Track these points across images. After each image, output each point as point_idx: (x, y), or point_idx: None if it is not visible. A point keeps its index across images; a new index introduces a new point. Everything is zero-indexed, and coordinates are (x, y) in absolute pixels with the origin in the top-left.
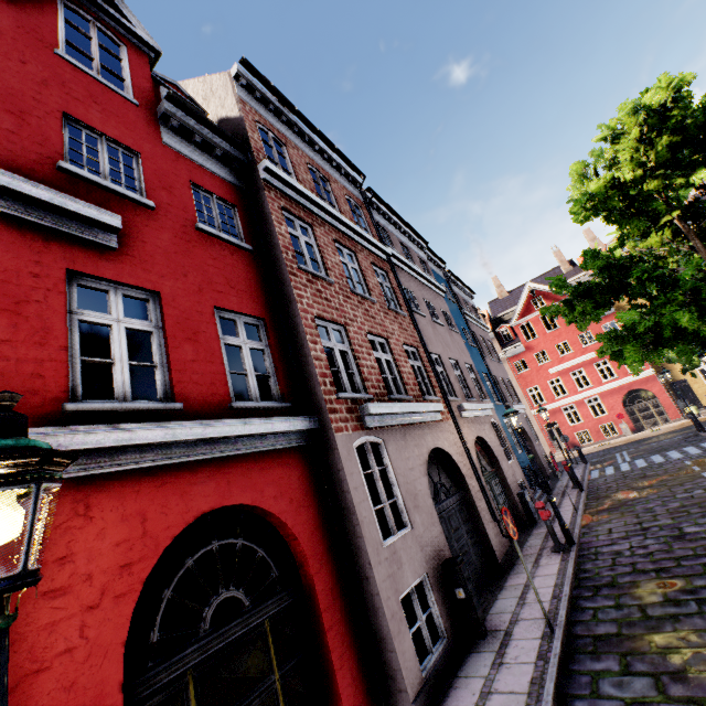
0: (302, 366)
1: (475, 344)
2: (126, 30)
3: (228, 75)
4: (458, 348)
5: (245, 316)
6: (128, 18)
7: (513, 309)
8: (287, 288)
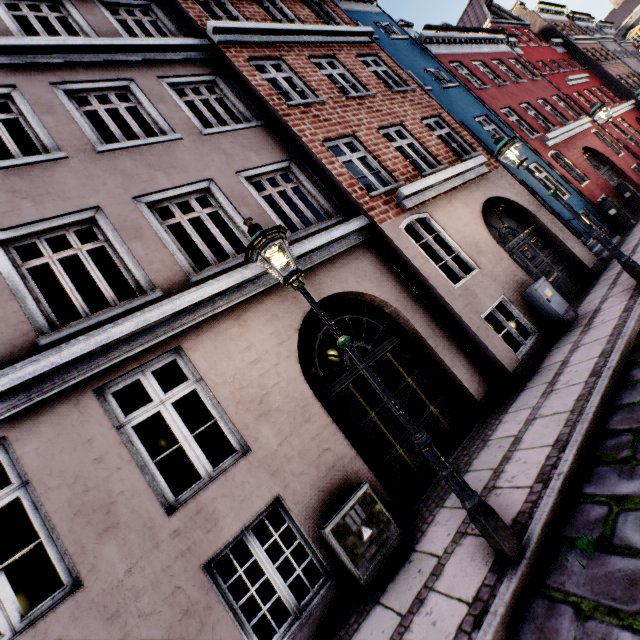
0: (621, 91)
1: (635, 59)
2: (526, 26)
3: (533, 12)
4: (636, 65)
5: (601, 86)
6: (524, 21)
7: (636, 10)
8: (604, 73)
